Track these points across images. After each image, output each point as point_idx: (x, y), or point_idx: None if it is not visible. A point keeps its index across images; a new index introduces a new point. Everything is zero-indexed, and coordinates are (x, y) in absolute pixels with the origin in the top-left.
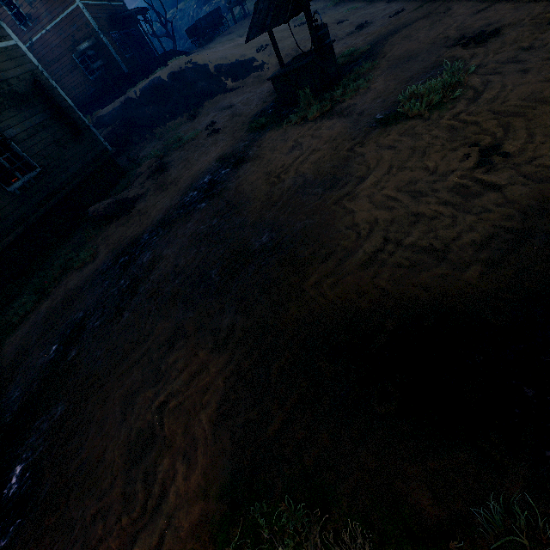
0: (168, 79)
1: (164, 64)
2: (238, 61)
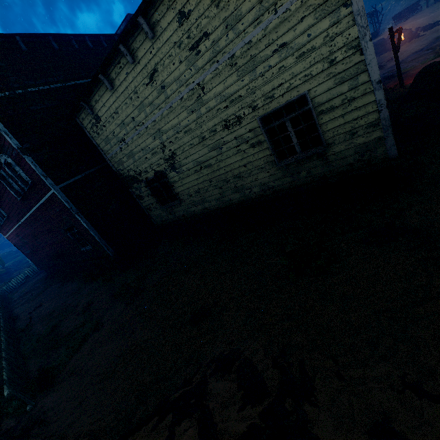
0: (387, 38)
1: (375, 36)
2: (429, 23)
